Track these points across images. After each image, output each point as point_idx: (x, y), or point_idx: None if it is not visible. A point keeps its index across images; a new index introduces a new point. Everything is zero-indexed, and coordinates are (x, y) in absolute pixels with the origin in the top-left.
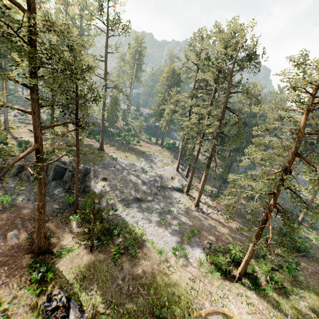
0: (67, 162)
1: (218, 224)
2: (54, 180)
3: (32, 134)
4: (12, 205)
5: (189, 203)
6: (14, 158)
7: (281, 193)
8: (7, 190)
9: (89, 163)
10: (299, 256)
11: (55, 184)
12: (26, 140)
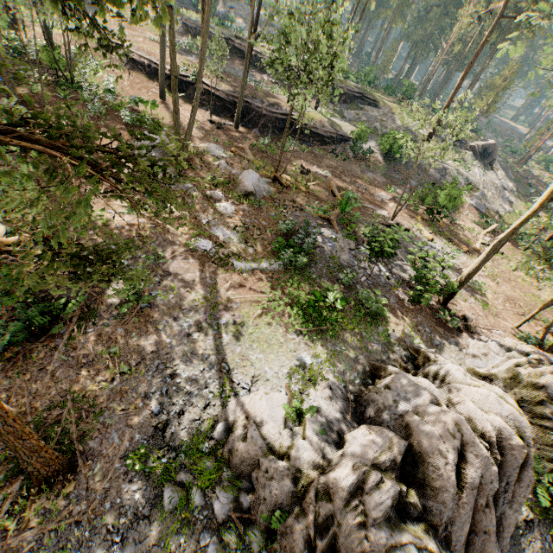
0: None
1: None
2: None
3: None
4: None
5: None
6: None
7: None
8: None
9: None
10: None
11: None
12: None
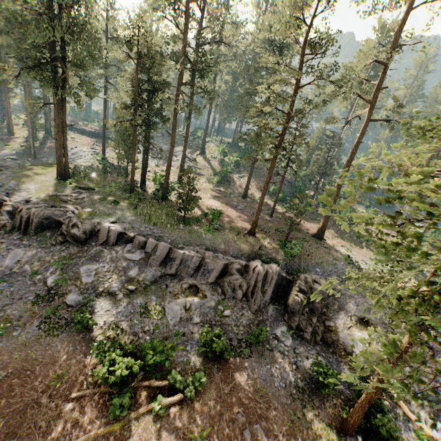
0: (280, 260)
1: None
2: (270, 301)
3: (208, 193)
4: (218, 355)
5: None
6: (207, 244)
7: None
8: (204, 313)
9: (315, 268)
10: None
11: (274, 312)
12: (206, 204)
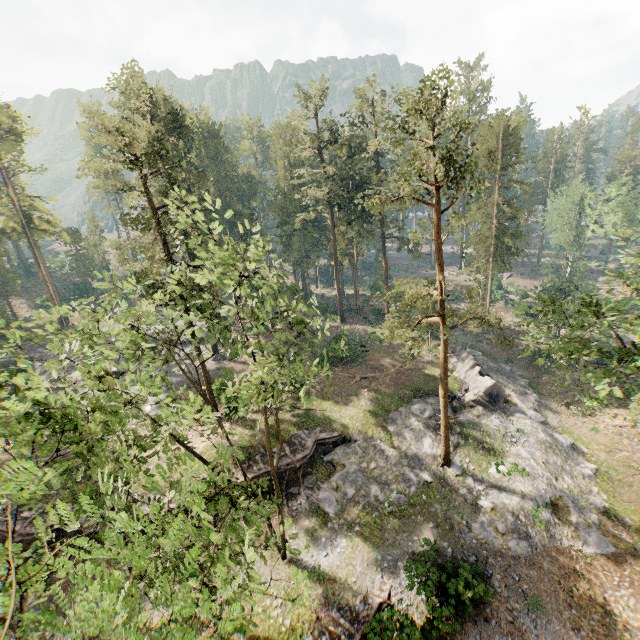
0: None
1: (241, 366)
2: None
3: None
4: None
5: (211, 353)
6: None
7: (217, 293)
8: None
9: (37, 350)
10: (341, 366)
11: None
12: None
